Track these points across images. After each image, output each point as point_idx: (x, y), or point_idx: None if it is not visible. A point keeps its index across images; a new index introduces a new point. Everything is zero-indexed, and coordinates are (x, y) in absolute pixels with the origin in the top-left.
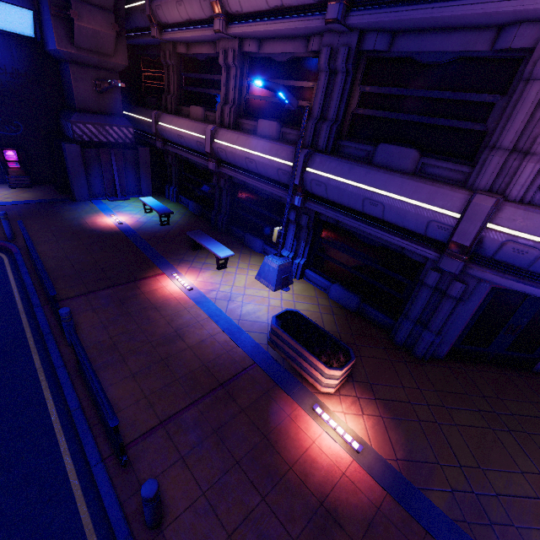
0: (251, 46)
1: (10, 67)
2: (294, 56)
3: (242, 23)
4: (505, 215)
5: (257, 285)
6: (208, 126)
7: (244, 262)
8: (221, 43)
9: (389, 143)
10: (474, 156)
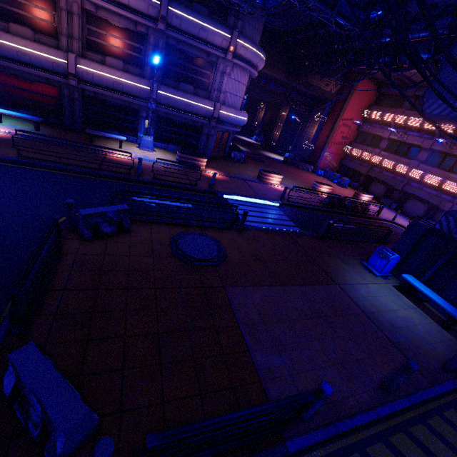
0: (92, 8)
1: None
2: (126, 27)
3: None
4: (222, 108)
5: (145, 151)
6: (69, 54)
7: (123, 144)
8: None
9: (182, 82)
10: (207, 90)
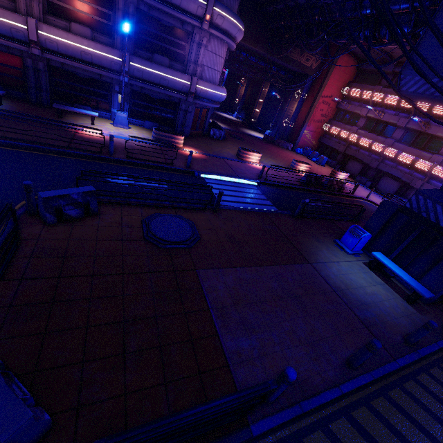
0: None
1: None
2: None
3: None
4: (199, 83)
5: (119, 128)
6: (29, 18)
7: (95, 121)
8: None
9: (156, 53)
10: (184, 63)
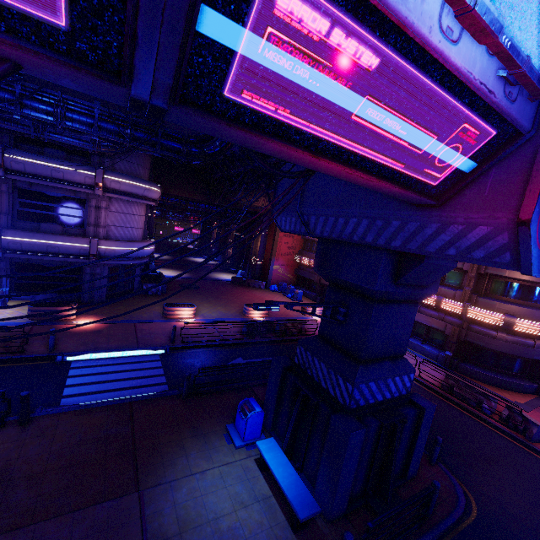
0: None
1: None
2: None
3: None
4: (102, 243)
5: None
6: None
7: None
8: None
9: (45, 222)
10: (84, 226)
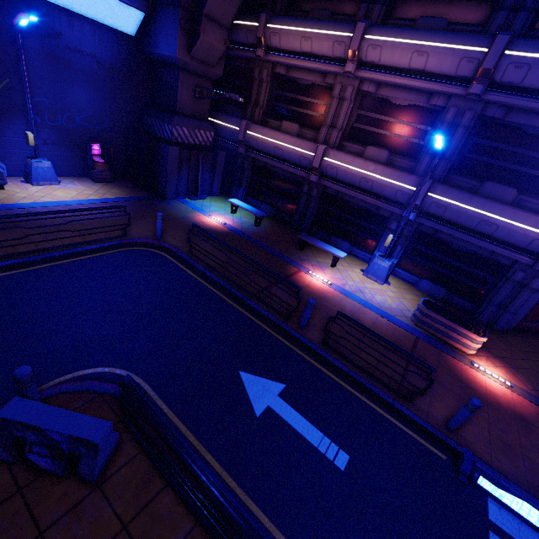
0: (371, 87)
1: (108, 62)
2: (412, 103)
3: (375, 71)
4: None
5: (368, 280)
6: (320, 145)
7: (343, 261)
8: (338, 78)
9: (492, 181)
10: None
